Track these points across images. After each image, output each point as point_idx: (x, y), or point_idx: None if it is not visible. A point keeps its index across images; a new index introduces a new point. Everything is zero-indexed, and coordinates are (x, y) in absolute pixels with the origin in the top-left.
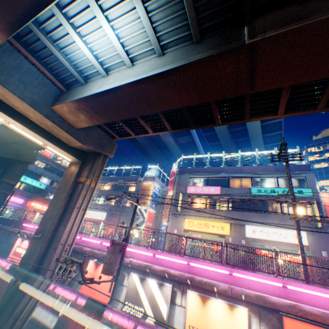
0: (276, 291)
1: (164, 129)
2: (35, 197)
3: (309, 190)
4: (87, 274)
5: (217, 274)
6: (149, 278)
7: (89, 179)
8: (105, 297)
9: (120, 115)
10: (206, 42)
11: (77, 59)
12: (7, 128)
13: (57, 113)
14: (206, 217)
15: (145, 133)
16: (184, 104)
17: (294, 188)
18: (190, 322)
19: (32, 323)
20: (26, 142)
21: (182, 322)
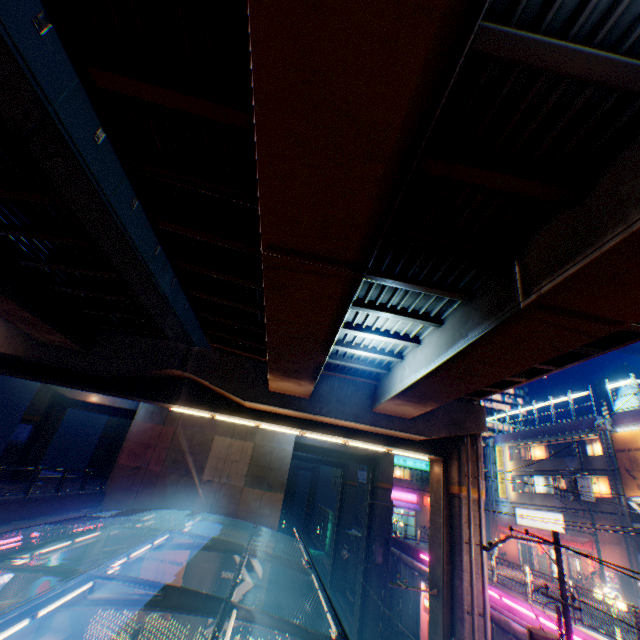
0: None
1: (542, 368)
2: (427, 487)
3: None
4: None
5: None
6: None
7: (462, 487)
8: None
9: (444, 398)
10: (479, 300)
11: (367, 356)
12: None
13: (380, 413)
14: None
15: (512, 382)
16: (516, 368)
17: None
18: None
19: None
20: None
21: None
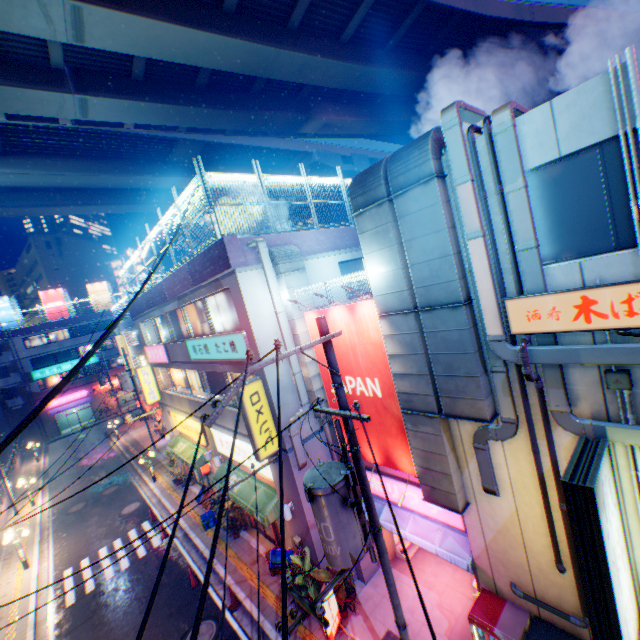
0: None
1: None
2: (96, 378)
3: (242, 339)
4: None
5: None
6: None
7: None
8: None
9: None
10: None
11: None
12: None
13: None
14: (180, 411)
15: None
16: None
17: (225, 335)
18: None
19: None
20: None
21: None
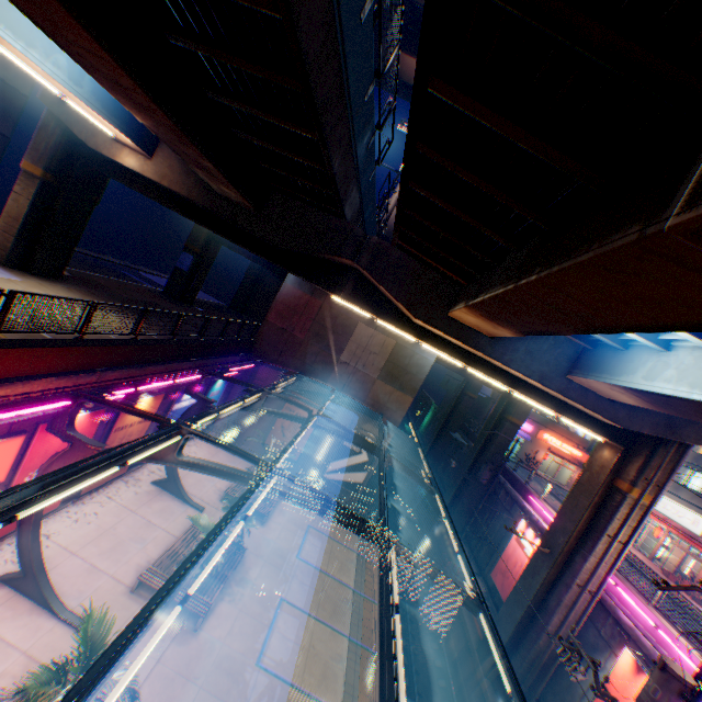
0: None
1: None
2: (548, 424)
3: None
4: (615, 665)
5: None
6: None
7: (633, 488)
8: None
9: (700, 419)
10: None
11: None
12: None
13: (574, 383)
14: None
15: None
16: None
17: None
18: None
19: (531, 667)
20: None
21: None
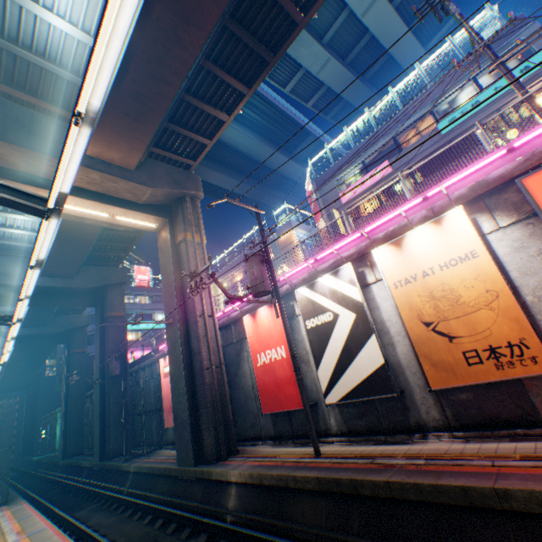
0: (501, 167)
1: (240, 100)
2: (162, 341)
3: (541, 55)
4: (248, 332)
5: (408, 215)
6: (319, 279)
7: (188, 233)
8: (281, 337)
9: (164, 101)
10: None
11: (69, 58)
12: (67, 235)
13: (97, 159)
14: None
15: (220, 128)
16: (222, 3)
17: (512, 72)
18: (393, 279)
19: (215, 404)
20: (102, 257)
21: (388, 297)
